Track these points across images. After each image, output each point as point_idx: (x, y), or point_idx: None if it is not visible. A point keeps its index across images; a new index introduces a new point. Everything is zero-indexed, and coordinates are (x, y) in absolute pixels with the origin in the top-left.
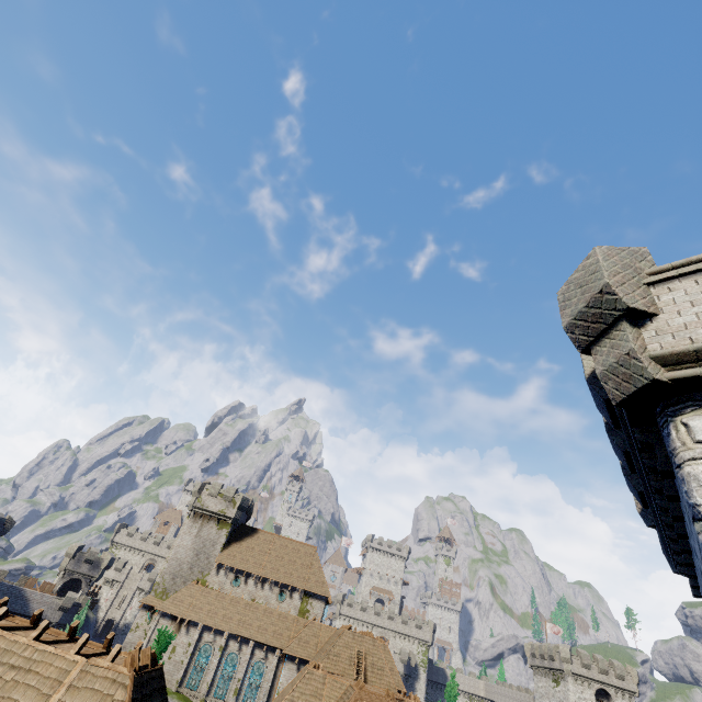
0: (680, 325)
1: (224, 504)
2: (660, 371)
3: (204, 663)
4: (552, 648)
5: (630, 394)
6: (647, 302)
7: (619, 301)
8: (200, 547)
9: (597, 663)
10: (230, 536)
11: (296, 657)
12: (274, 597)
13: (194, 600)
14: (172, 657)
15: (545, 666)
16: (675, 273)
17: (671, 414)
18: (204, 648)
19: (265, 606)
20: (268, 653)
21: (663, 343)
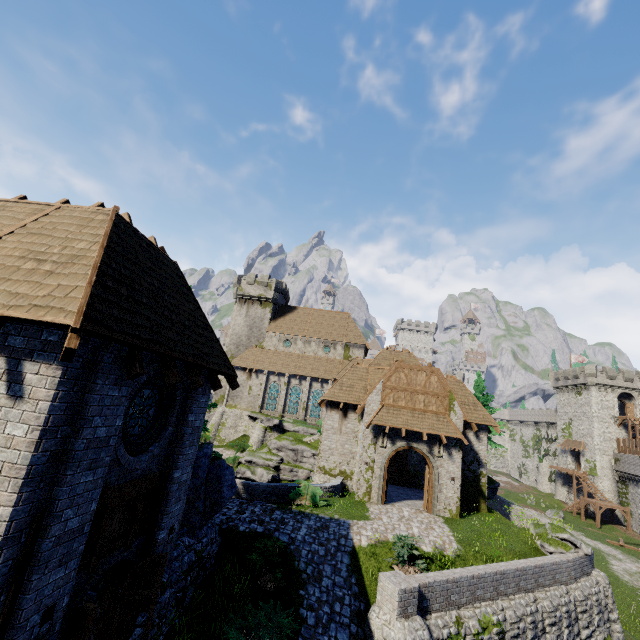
0: None
1: (261, 289)
2: None
3: (275, 394)
4: (577, 370)
5: None
6: None
7: None
8: (251, 324)
9: (622, 374)
10: (274, 314)
11: None
12: (321, 350)
13: (256, 357)
14: (251, 393)
15: (569, 384)
16: None
17: None
18: (273, 386)
19: (314, 356)
20: (323, 384)
21: None
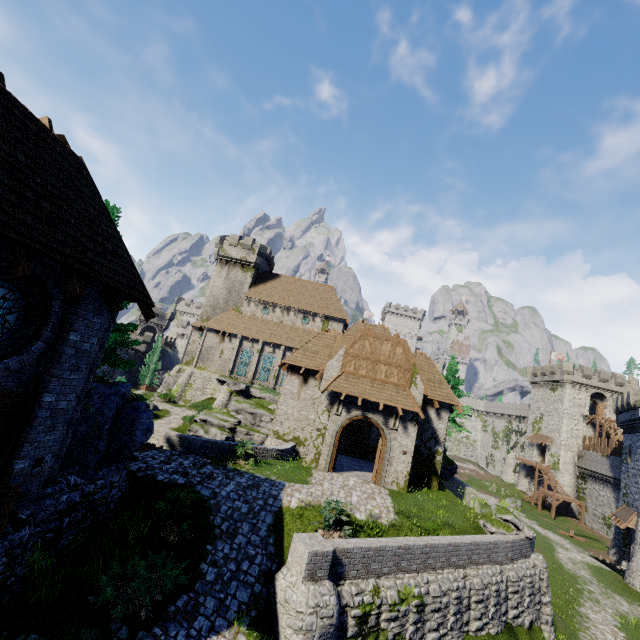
0: None
1: (244, 252)
2: None
3: (247, 360)
4: (554, 366)
5: None
6: None
7: None
8: (230, 287)
9: (598, 374)
10: (255, 279)
11: None
12: (299, 321)
13: (232, 321)
14: (222, 357)
15: (545, 380)
16: None
17: None
18: (245, 352)
19: (292, 325)
20: None
21: None
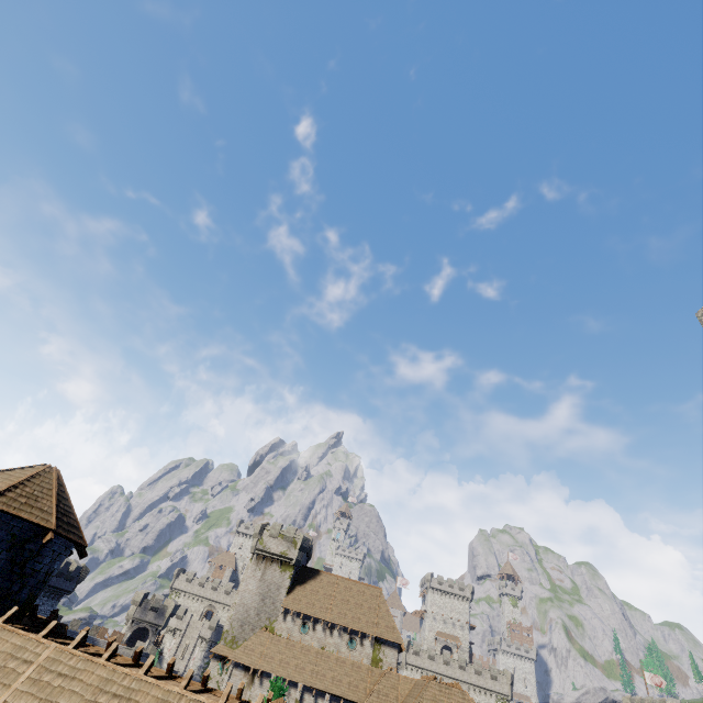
0: None
1: (285, 545)
2: None
3: None
4: None
5: None
6: None
7: None
8: (265, 592)
9: None
10: (294, 579)
11: None
12: (344, 644)
13: (265, 649)
14: None
15: None
16: None
17: None
18: None
19: (337, 654)
20: None
21: None
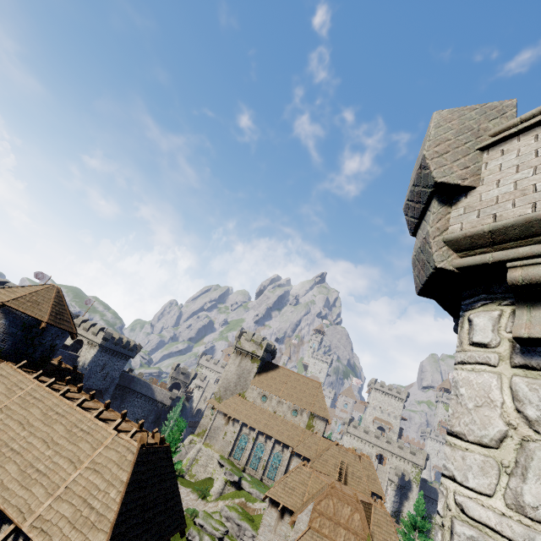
0: (492, 198)
1: (255, 346)
2: (450, 257)
3: (243, 445)
4: None
5: (423, 283)
6: (467, 172)
7: (429, 175)
8: (240, 373)
9: None
10: (260, 369)
11: (301, 455)
12: (289, 413)
13: (237, 406)
14: (225, 438)
15: None
16: (513, 129)
17: (464, 307)
18: (243, 437)
19: (283, 417)
20: (284, 448)
21: (464, 223)
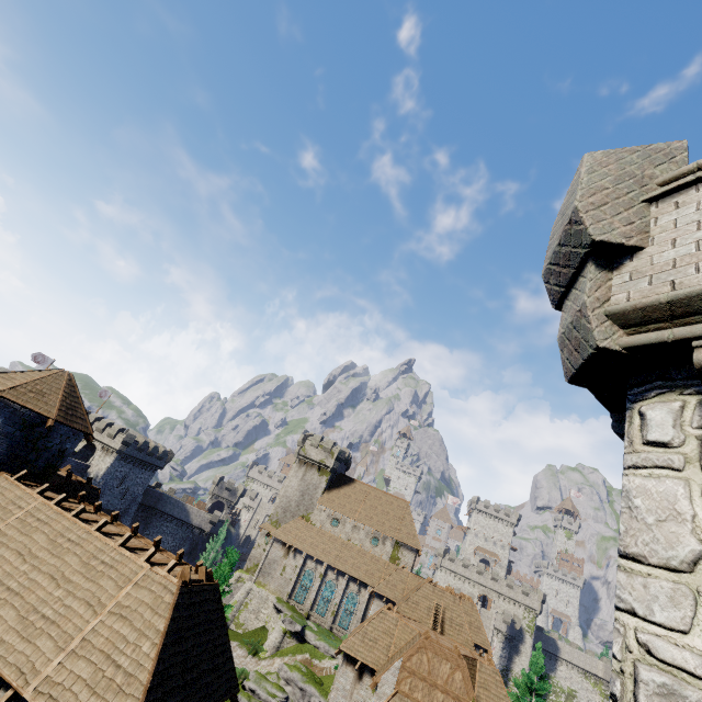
0: (667, 261)
1: (323, 454)
2: (615, 335)
3: (308, 584)
4: None
5: (578, 367)
6: (632, 229)
7: (584, 232)
8: (304, 489)
9: None
10: (330, 483)
11: (384, 596)
12: (368, 541)
13: (300, 532)
14: (283, 574)
15: None
16: (690, 177)
17: (632, 398)
18: (308, 572)
19: (360, 547)
20: (360, 587)
21: (632, 293)
